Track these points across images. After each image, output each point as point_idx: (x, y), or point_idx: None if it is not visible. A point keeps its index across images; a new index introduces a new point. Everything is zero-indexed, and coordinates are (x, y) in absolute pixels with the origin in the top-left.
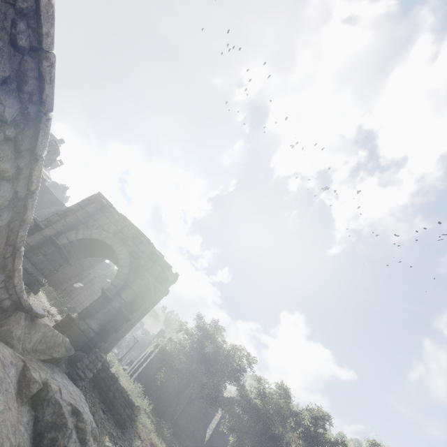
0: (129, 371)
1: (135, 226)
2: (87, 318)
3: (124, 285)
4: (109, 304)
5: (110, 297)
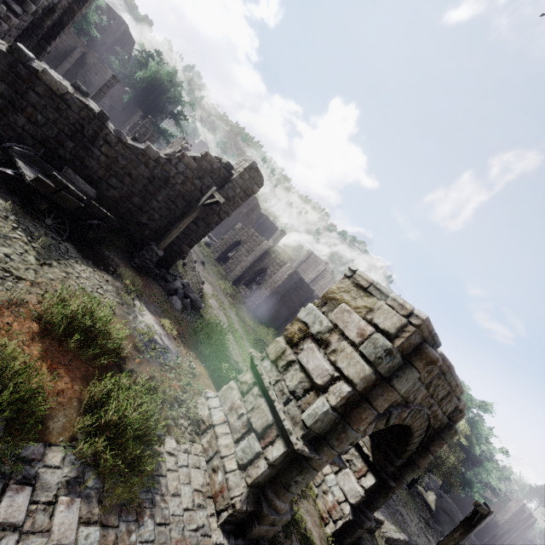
0: (219, 256)
1: (455, 378)
2: (363, 507)
3: (407, 460)
4: (390, 492)
5: (394, 486)
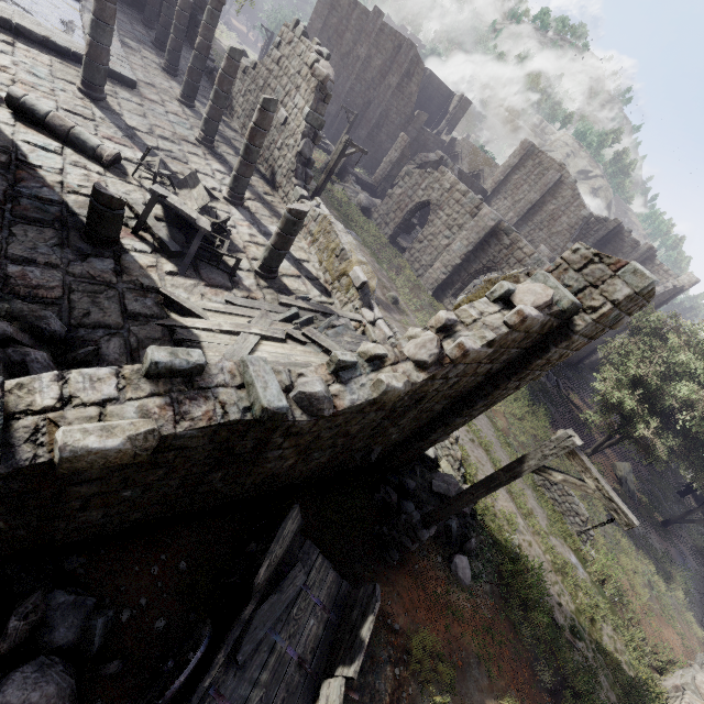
0: (393, 234)
1: None
2: None
3: None
4: None
5: None
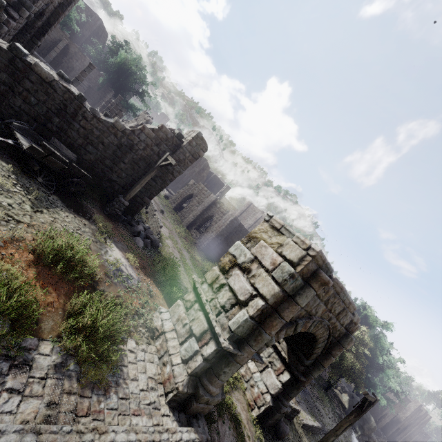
0: (176, 206)
1: (348, 297)
2: (281, 397)
3: (314, 361)
4: (301, 385)
5: (304, 380)
